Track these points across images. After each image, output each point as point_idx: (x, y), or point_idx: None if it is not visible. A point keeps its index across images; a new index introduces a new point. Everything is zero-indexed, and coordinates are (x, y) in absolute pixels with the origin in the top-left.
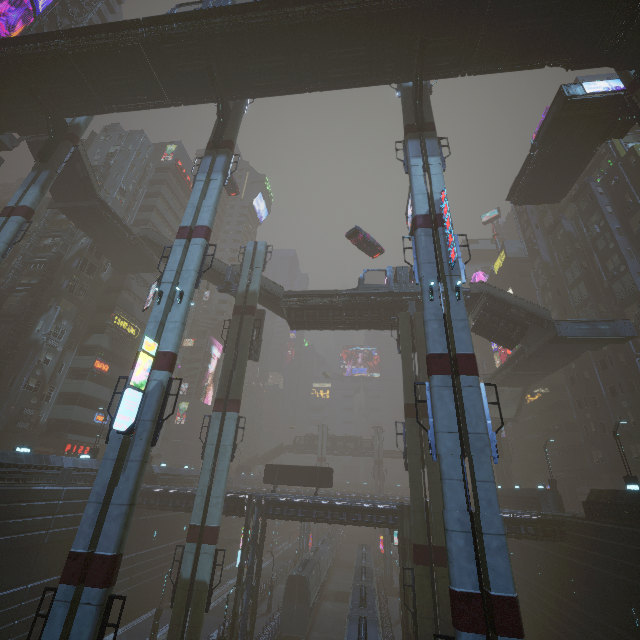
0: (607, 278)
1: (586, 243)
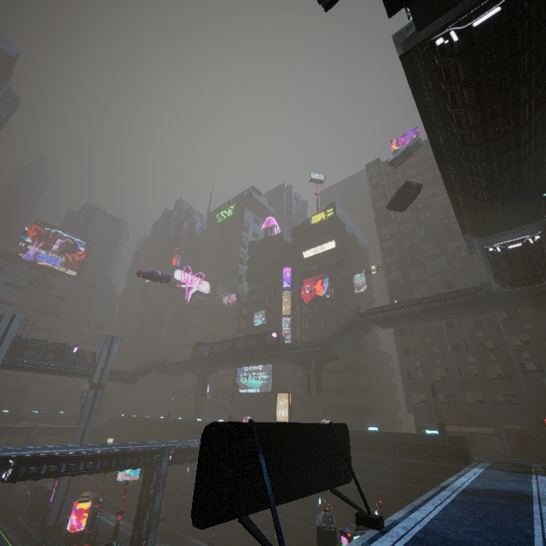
0: (479, 261)
1: (443, 231)
